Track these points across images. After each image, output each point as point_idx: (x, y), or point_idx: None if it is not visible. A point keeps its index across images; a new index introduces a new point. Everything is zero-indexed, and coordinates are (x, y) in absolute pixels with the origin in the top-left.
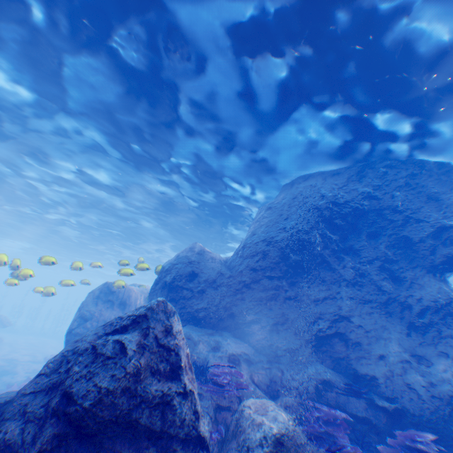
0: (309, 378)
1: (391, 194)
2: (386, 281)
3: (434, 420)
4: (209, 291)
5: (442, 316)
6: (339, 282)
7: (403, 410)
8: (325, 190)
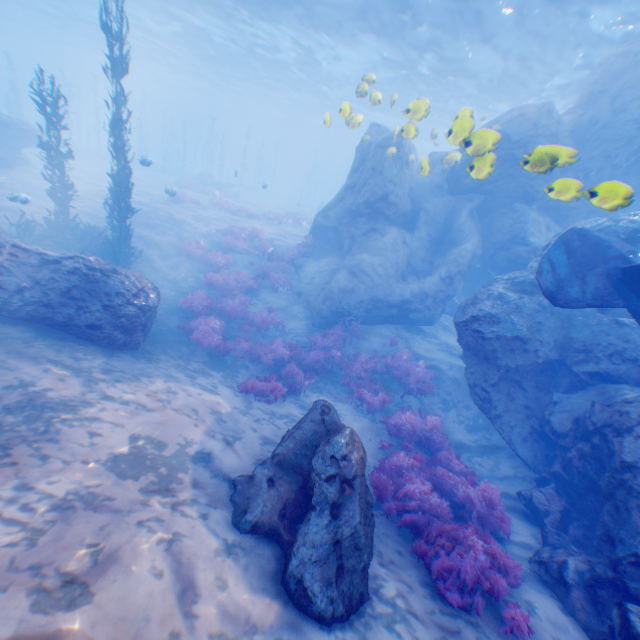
0: None
1: None
2: None
3: None
4: (554, 176)
5: None
6: None
7: None
8: None
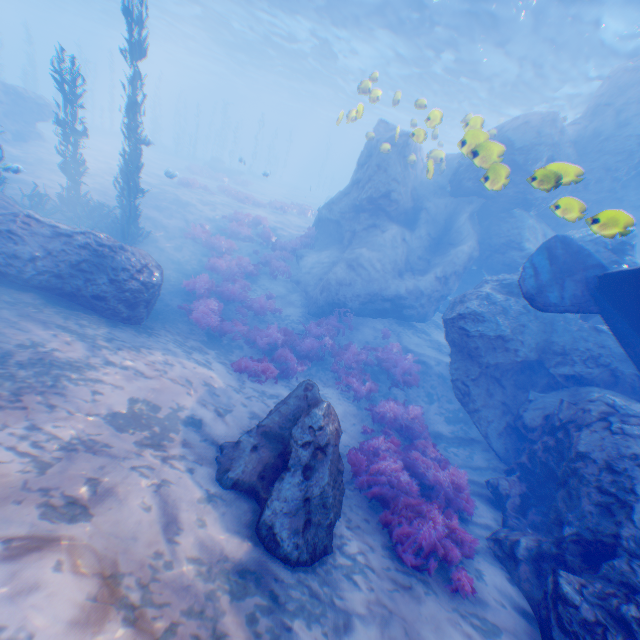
0: None
1: None
2: None
3: None
4: None
5: None
6: None
7: None
8: None
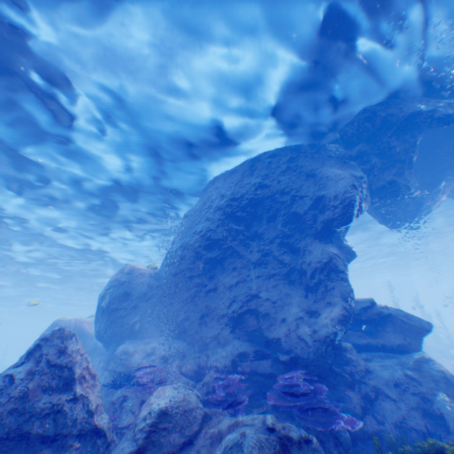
0: (227, 354)
1: (278, 179)
2: (286, 254)
3: (316, 358)
4: (141, 305)
5: (326, 273)
6: (249, 266)
7: (297, 358)
8: (224, 189)
